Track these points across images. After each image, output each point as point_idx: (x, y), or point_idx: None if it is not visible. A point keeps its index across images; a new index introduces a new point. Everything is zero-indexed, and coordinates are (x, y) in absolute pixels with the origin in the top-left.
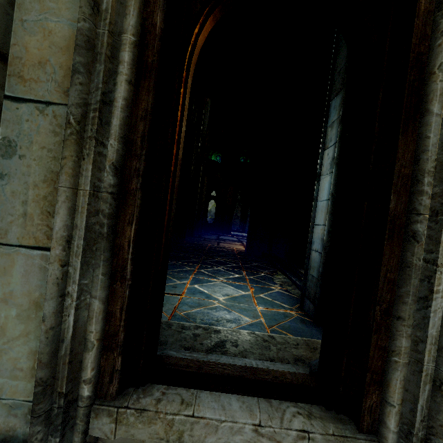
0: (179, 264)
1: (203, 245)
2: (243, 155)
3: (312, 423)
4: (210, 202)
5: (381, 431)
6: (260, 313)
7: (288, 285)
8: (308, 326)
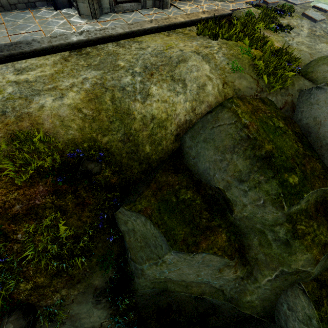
0: None
1: None
2: None
3: (135, 4)
4: None
5: (141, 2)
6: None
7: None
8: None
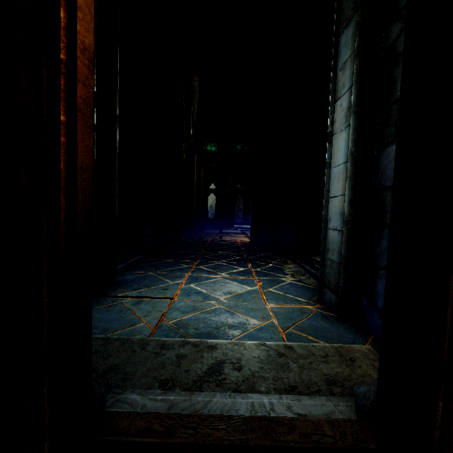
0: (175, 262)
1: (203, 240)
2: (241, 142)
3: None
4: (210, 197)
5: None
6: (271, 312)
7: (301, 274)
8: (332, 323)
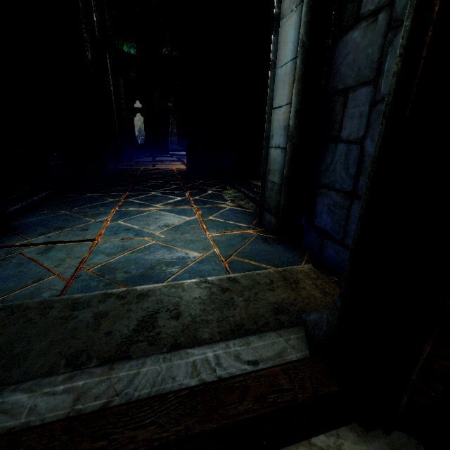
0: (97, 197)
1: (133, 169)
2: (167, 45)
3: None
4: (137, 119)
5: None
6: (212, 242)
7: (241, 199)
8: (272, 245)
